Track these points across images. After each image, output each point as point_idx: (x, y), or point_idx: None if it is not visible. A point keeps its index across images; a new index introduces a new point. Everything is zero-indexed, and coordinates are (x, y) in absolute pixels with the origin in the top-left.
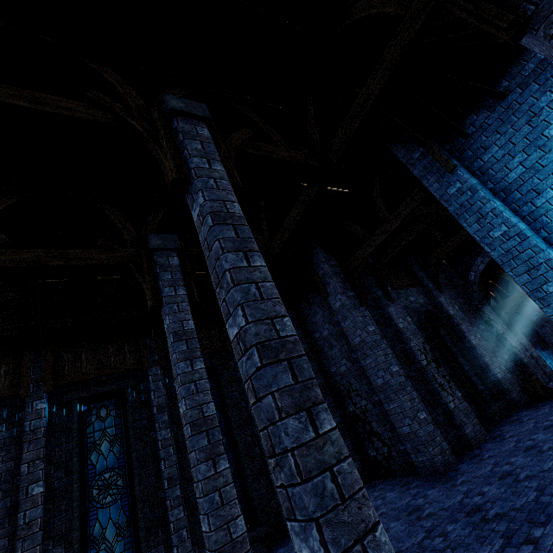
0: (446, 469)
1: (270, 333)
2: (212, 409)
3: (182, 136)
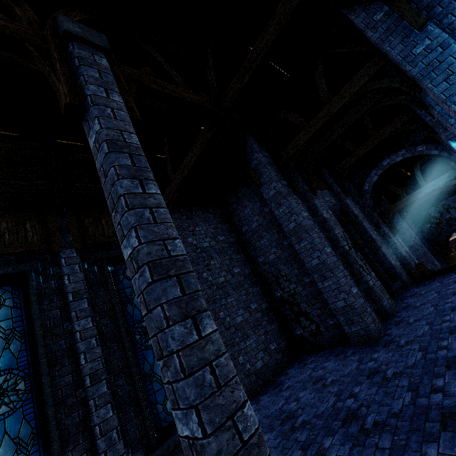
0: (379, 335)
1: None
2: (180, 248)
3: None
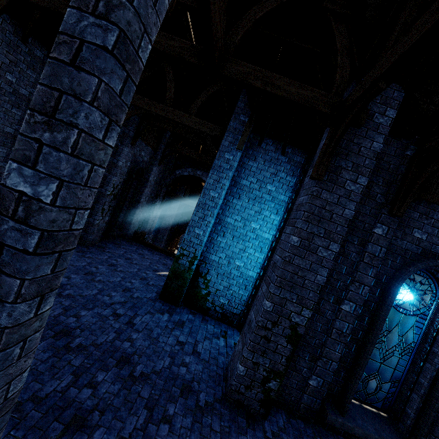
0: None
1: (65, 224)
2: None
3: None
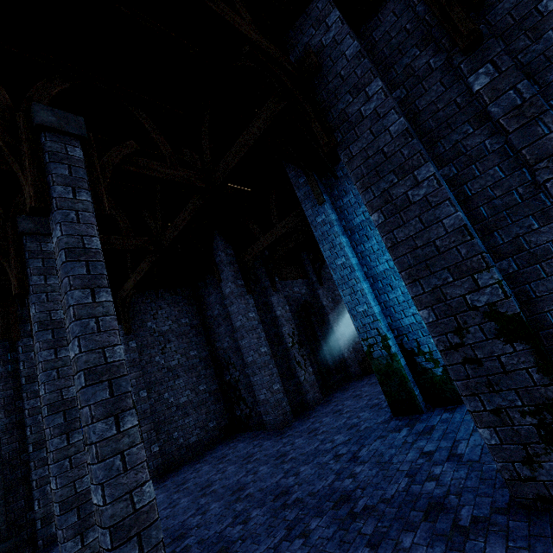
0: (284, 426)
1: (98, 360)
2: (72, 393)
3: (48, 158)
